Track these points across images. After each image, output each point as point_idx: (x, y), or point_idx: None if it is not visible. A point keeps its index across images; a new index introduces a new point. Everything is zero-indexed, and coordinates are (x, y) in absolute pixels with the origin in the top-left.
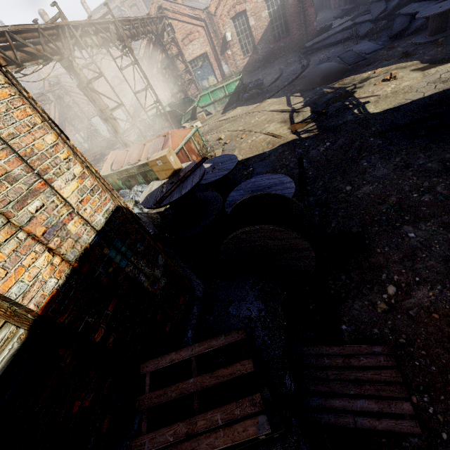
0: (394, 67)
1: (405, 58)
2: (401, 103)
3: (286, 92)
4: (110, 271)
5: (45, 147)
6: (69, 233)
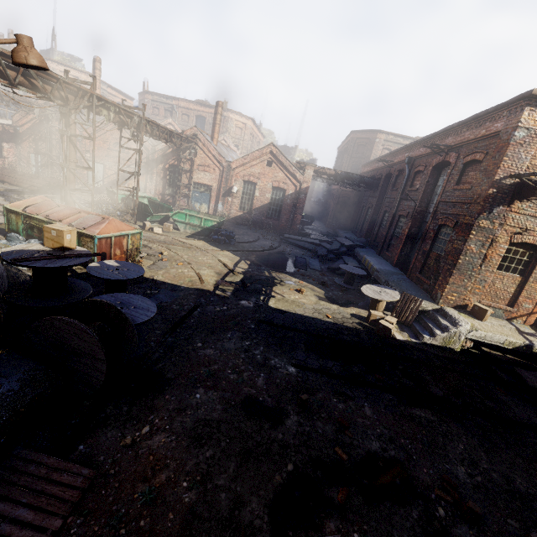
0: (311, 286)
1: (322, 285)
2: (289, 310)
3: (244, 255)
4: None
5: None
6: None
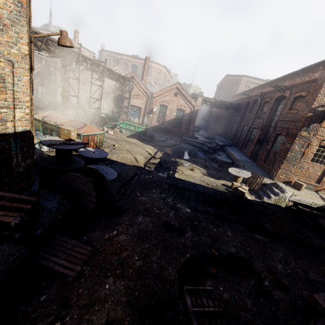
0: (198, 167)
1: (205, 167)
2: (186, 180)
3: (160, 148)
4: (6, 147)
5: (24, 99)
6: (6, 125)
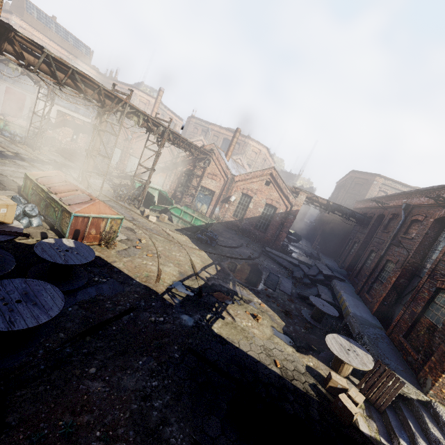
0: (272, 313)
1: (285, 314)
2: (232, 341)
3: (218, 259)
4: None
5: None
6: None
